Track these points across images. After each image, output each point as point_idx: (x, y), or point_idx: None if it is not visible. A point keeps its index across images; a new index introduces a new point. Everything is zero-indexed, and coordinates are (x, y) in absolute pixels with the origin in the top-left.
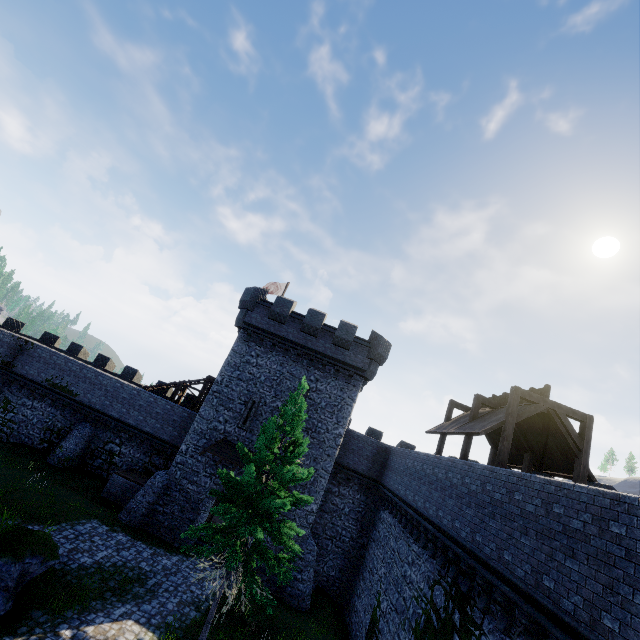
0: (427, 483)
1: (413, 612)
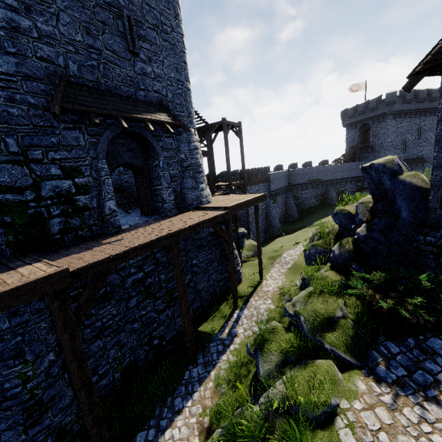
0: None
1: None
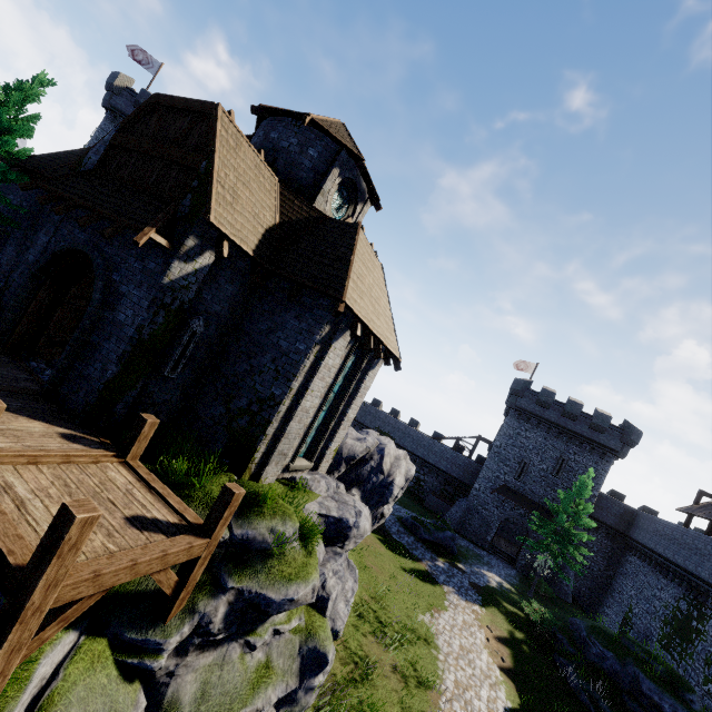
0: (676, 544)
1: (662, 613)
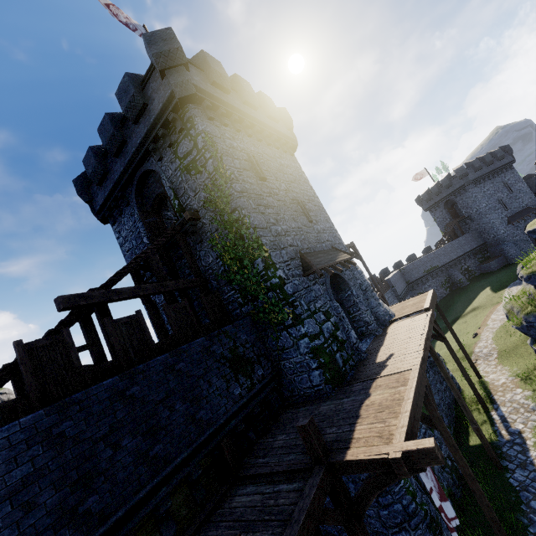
0: None
1: None
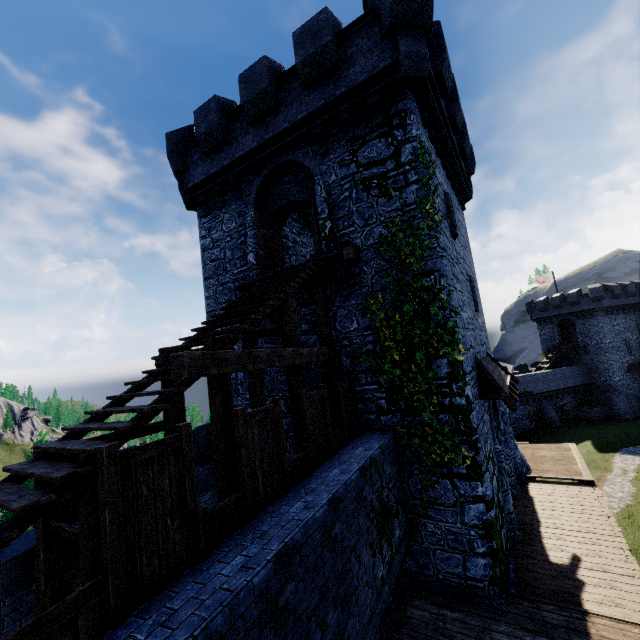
0: None
1: None
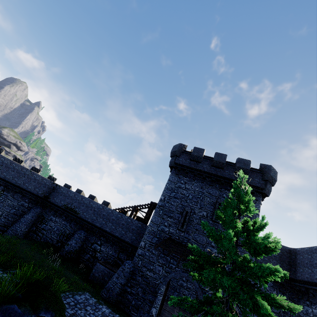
0: None
1: None
